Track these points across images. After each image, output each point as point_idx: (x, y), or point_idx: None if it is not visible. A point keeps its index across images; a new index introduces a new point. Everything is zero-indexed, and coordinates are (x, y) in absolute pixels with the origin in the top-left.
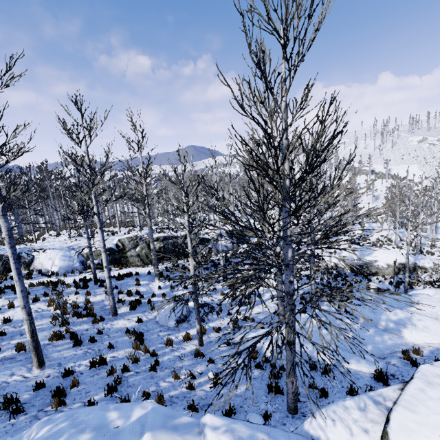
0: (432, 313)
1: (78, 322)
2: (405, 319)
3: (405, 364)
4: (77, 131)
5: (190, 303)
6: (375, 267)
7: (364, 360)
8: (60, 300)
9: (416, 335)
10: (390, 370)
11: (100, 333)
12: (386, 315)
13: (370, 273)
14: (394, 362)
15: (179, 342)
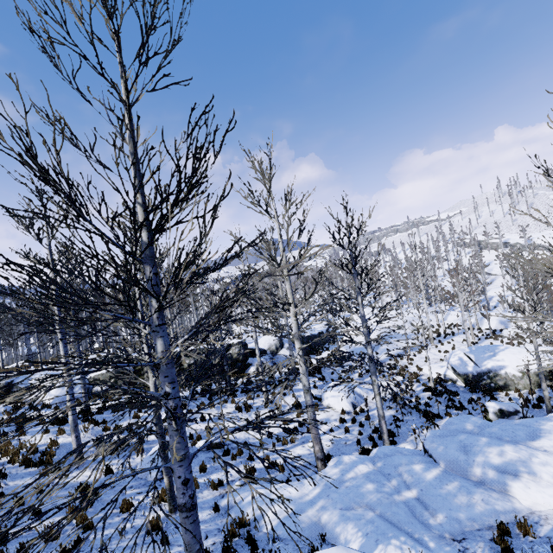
0: None
1: (22, 474)
2: (518, 462)
3: (495, 552)
4: (30, 224)
5: (199, 442)
6: (501, 376)
7: (413, 544)
8: (20, 441)
9: (537, 493)
10: None
11: (40, 491)
12: (483, 455)
13: (495, 386)
14: (474, 549)
15: (146, 505)
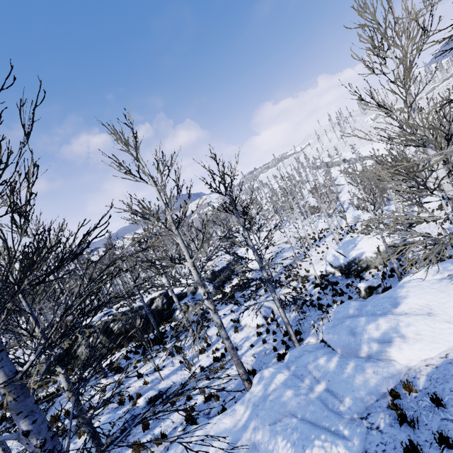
0: (423, 307)
1: None
2: (391, 330)
3: (393, 420)
4: None
5: (139, 401)
6: (363, 260)
7: (332, 439)
8: None
9: (409, 351)
10: (370, 447)
11: None
12: (366, 333)
13: (361, 269)
14: (378, 422)
15: None
